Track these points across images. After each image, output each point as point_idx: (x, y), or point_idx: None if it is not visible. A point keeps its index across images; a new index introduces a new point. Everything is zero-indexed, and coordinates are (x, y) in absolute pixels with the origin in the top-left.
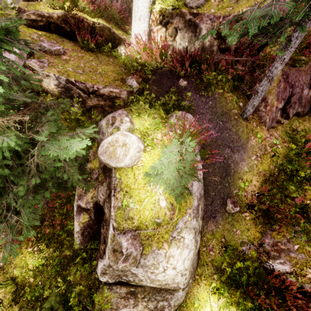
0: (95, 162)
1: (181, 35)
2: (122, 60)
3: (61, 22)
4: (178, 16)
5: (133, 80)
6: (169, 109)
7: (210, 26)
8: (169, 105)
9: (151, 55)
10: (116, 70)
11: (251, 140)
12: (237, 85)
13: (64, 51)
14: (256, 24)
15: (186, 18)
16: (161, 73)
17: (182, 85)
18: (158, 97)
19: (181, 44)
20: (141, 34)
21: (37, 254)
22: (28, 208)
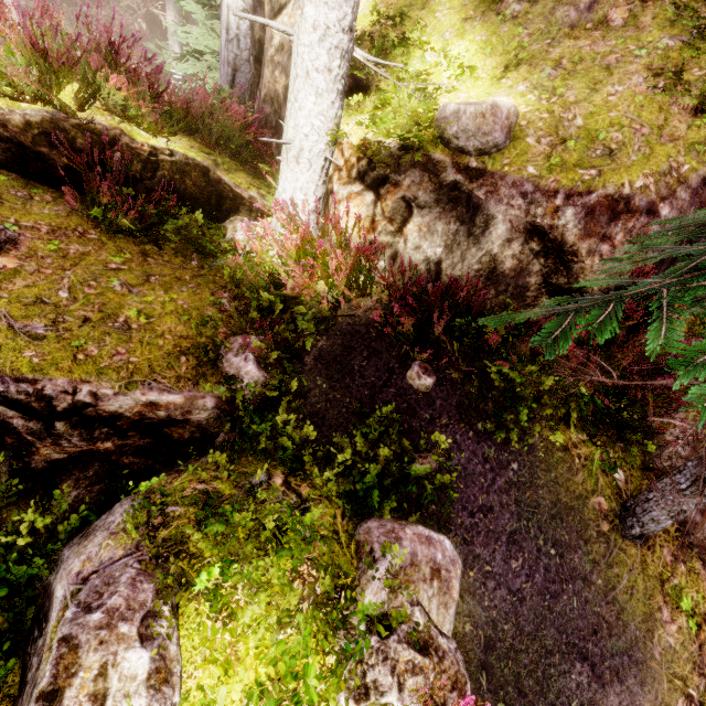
0: None
1: (422, 223)
2: (229, 269)
3: (39, 140)
4: (416, 167)
5: (245, 359)
6: (365, 493)
7: (522, 216)
8: (365, 477)
9: (323, 262)
10: (199, 307)
11: (661, 623)
12: (606, 407)
13: (11, 238)
14: None
15: (444, 179)
16: (348, 330)
17: (417, 388)
18: (330, 426)
19: (423, 249)
20: (299, 198)
21: None
22: None
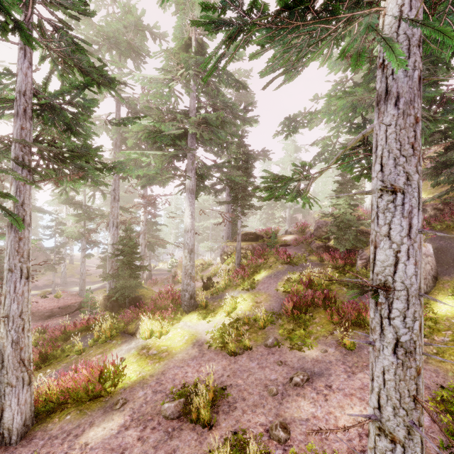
0: (367, 247)
1: None
2: None
3: None
4: None
5: None
6: None
7: (432, 208)
8: None
9: None
10: None
11: None
12: None
13: None
14: (437, 196)
15: None
16: None
17: None
18: None
19: None
20: None
21: (338, 273)
22: (348, 243)
